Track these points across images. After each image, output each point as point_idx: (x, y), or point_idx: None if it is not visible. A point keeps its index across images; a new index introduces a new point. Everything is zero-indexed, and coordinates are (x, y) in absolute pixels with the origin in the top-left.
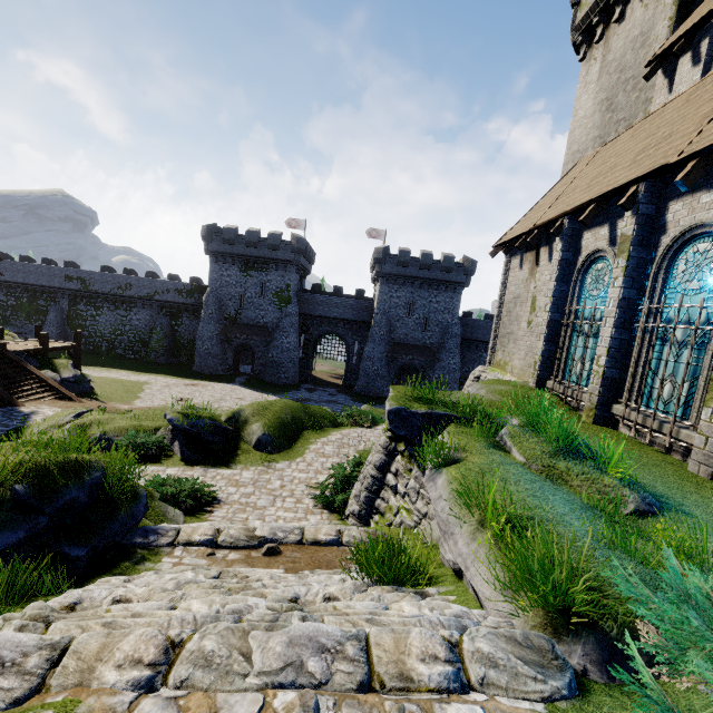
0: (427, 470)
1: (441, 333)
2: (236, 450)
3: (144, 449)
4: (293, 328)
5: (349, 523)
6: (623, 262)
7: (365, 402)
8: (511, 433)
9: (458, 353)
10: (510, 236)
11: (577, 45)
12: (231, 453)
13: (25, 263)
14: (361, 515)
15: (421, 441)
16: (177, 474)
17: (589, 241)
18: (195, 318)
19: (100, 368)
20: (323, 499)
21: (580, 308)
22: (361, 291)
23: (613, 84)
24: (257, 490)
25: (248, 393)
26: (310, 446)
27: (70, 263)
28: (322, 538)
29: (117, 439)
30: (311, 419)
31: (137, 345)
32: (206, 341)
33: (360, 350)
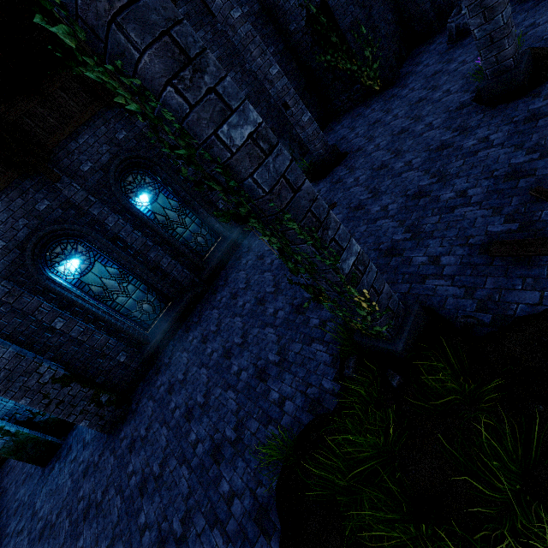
0: None
1: None
2: None
3: None
4: None
5: None
6: None
7: None
8: None
9: None
10: None
11: None
12: None
13: None
14: None
15: None
16: None
17: None
18: None
19: None
20: None
21: None
22: None
23: None
24: None
25: None
26: None
27: None
28: None
29: None
30: None
31: None
32: None
33: None
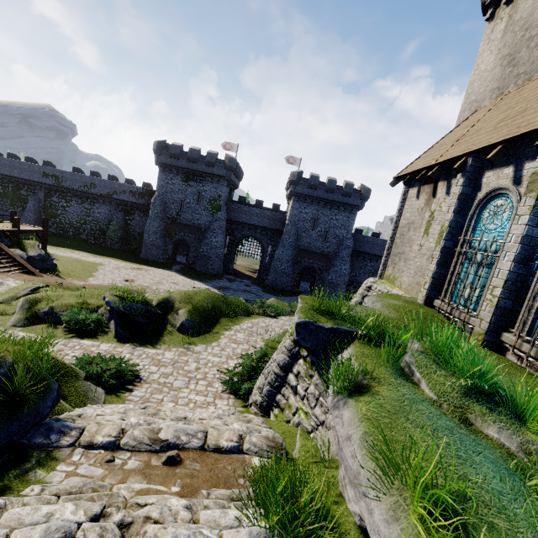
0: (331, 390)
1: (337, 244)
2: (163, 331)
3: (84, 325)
4: (221, 230)
5: (251, 410)
6: (531, 201)
7: (273, 294)
8: (418, 362)
9: (349, 261)
10: (411, 170)
11: (486, 5)
12: (157, 334)
13: (10, 159)
14: (263, 406)
15: (325, 354)
16: (109, 349)
17: (491, 178)
18: (144, 215)
19: (66, 249)
20: (231, 385)
21: (477, 239)
22: (277, 205)
23: (517, 41)
24: (175, 371)
25: (182, 279)
26: (225, 332)
27: (48, 163)
28: (223, 444)
29: (63, 314)
30: (228, 308)
31: (97, 233)
32: (152, 235)
33: (272, 252)
